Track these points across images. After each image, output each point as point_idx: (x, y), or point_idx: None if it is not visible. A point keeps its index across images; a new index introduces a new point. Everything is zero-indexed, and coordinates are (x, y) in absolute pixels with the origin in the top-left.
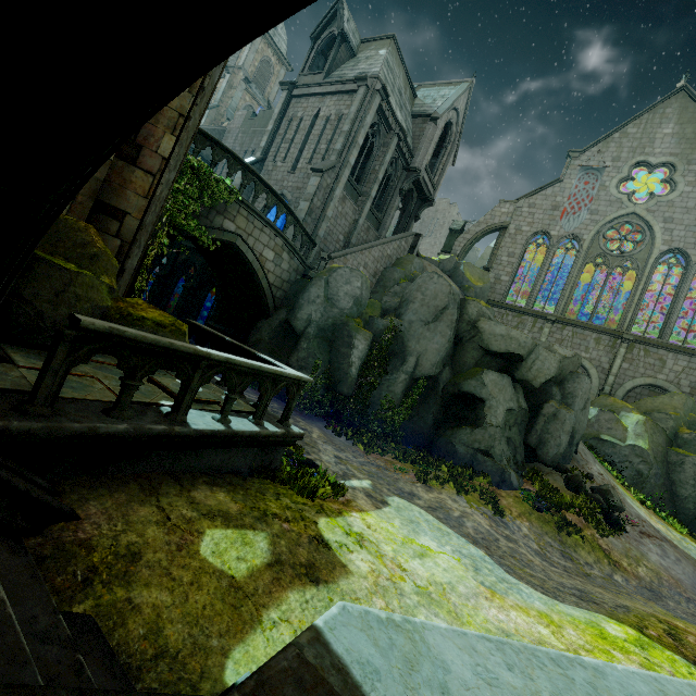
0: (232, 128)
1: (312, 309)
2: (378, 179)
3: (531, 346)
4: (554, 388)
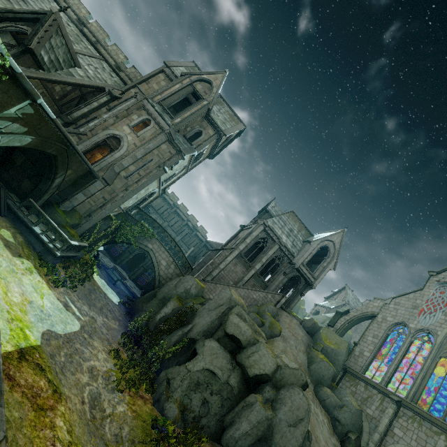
0: None
1: (167, 288)
2: (262, 261)
3: (249, 336)
4: (268, 387)
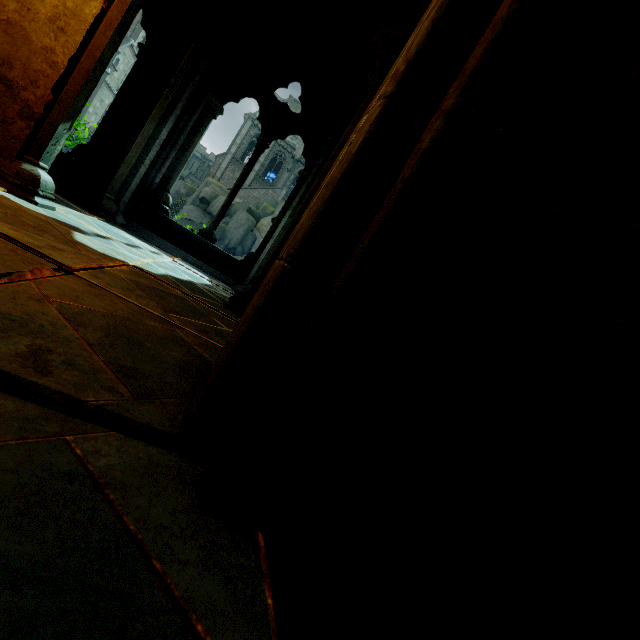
0: None
1: None
2: (260, 161)
3: (211, 194)
4: (226, 218)
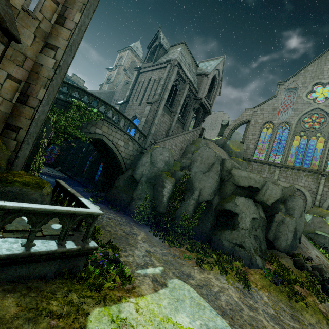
0: (118, 90)
1: (144, 168)
2: (181, 104)
3: (262, 182)
4: (280, 205)
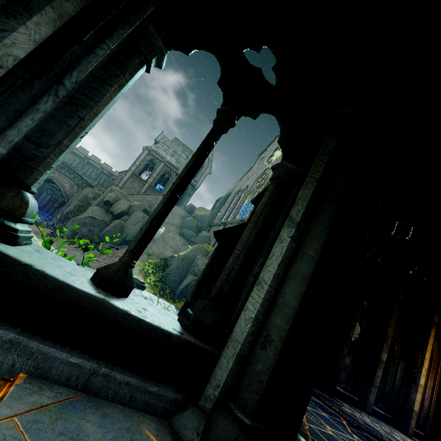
0: None
1: (72, 199)
2: (153, 176)
3: (114, 197)
4: (125, 216)
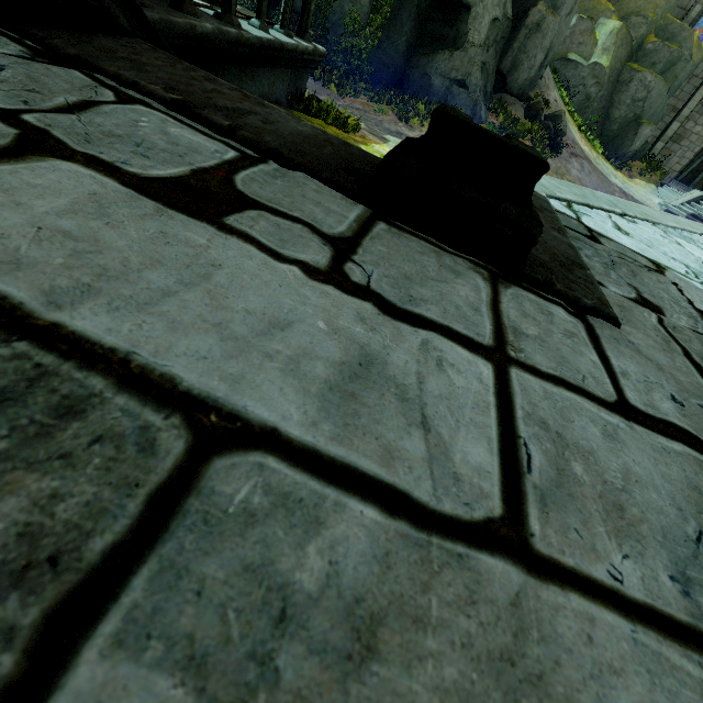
0: None
1: None
2: None
3: None
4: None
